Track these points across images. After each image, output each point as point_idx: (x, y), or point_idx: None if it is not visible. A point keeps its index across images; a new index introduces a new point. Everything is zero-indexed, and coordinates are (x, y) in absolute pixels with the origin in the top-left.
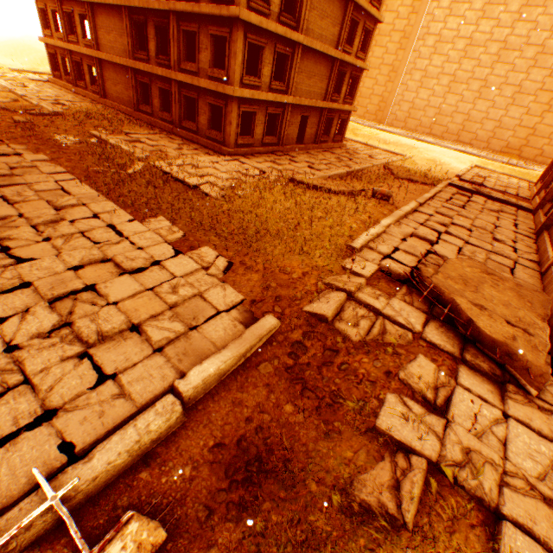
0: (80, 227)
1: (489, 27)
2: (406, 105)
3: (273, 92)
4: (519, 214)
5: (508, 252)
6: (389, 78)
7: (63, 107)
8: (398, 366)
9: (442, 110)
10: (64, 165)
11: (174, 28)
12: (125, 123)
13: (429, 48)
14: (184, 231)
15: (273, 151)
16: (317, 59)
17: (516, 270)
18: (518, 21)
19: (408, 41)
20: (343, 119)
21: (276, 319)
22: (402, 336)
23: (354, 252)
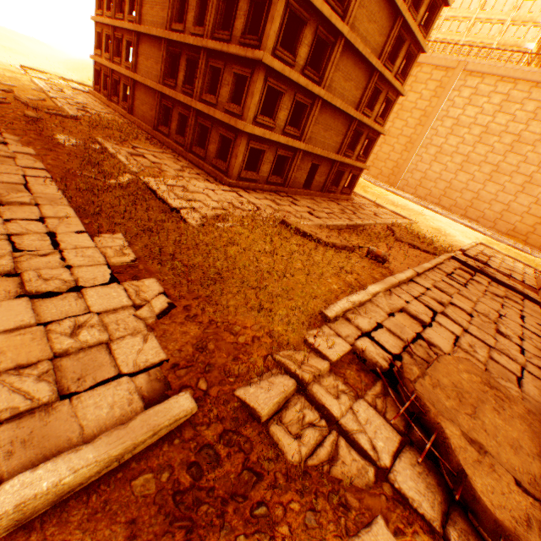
0: (12, 228)
1: (505, 120)
2: (418, 174)
3: (286, 136)
4: (526, 304)
5: (514, 353)
6: (405, 147)
7: (86, 114)
8: (341, 536)
9: (453, 184)
10: (46, 162)
11: (203, 62)
12: (138, 138)
13: (447, 129)
14: (138, 254)
15: (277, 191)
16: (336, 115)
17: (524, 379)
18: (533, 119)
19: (427, 120)
20: (354, 174)
21: (192, 401)
22: (359, 471)
23: (326, 321)
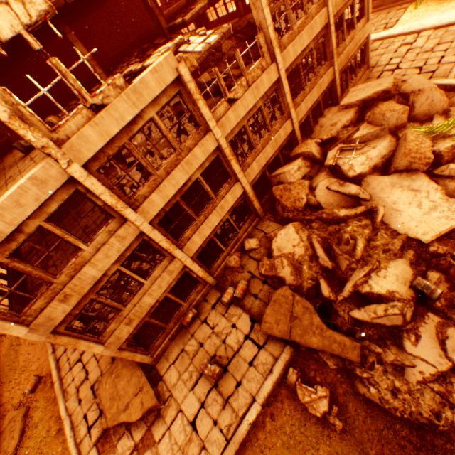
0: None
1: None
2: None
3: None
4: None
5: None
6: None
7: None
8: None
9: None
10: None
11: None
12: None
13: None
14: None
15: None
16: None
17: None
18: None
19: None
20: None
21: None
22: None
23: None
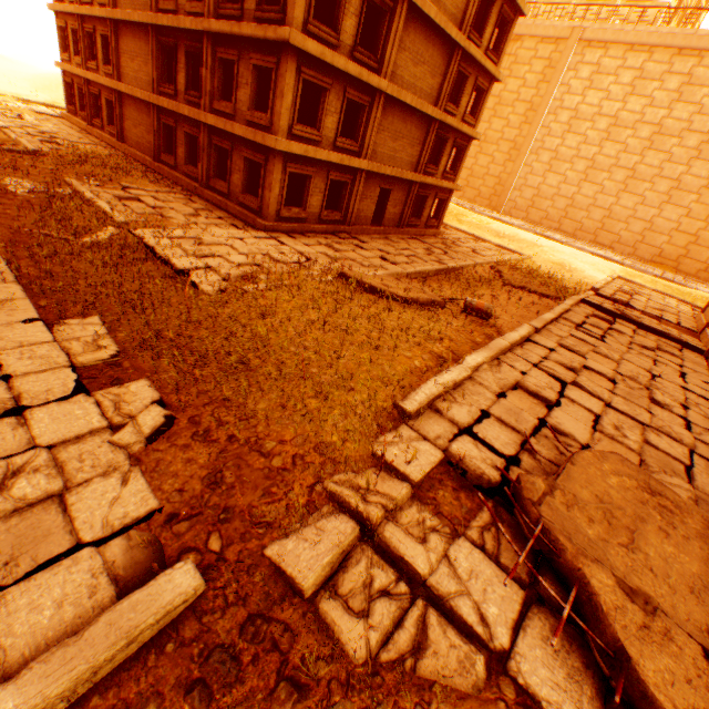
0: None
1: (640, 105)
2: (529, 192)
3: (339, 152)
4: (686, 356)
5: (678, 430)
6: (509, 156)
7: (54, 146)
8: None
9: (576, 201)
10: None
11: (209, 54)
12: (132, 175)
13: (562, 125)
14: (123, 345)
15: (335, 231)
16: (407, 116)
17: (695, 469)
18: (678, 101)
19: (535, 115)
20: (441, 199)
21: (196, 575)
22: (461, 665)
23: (405, 418)
